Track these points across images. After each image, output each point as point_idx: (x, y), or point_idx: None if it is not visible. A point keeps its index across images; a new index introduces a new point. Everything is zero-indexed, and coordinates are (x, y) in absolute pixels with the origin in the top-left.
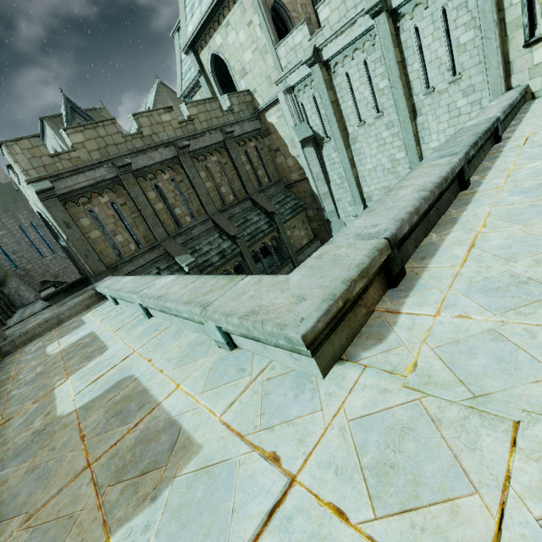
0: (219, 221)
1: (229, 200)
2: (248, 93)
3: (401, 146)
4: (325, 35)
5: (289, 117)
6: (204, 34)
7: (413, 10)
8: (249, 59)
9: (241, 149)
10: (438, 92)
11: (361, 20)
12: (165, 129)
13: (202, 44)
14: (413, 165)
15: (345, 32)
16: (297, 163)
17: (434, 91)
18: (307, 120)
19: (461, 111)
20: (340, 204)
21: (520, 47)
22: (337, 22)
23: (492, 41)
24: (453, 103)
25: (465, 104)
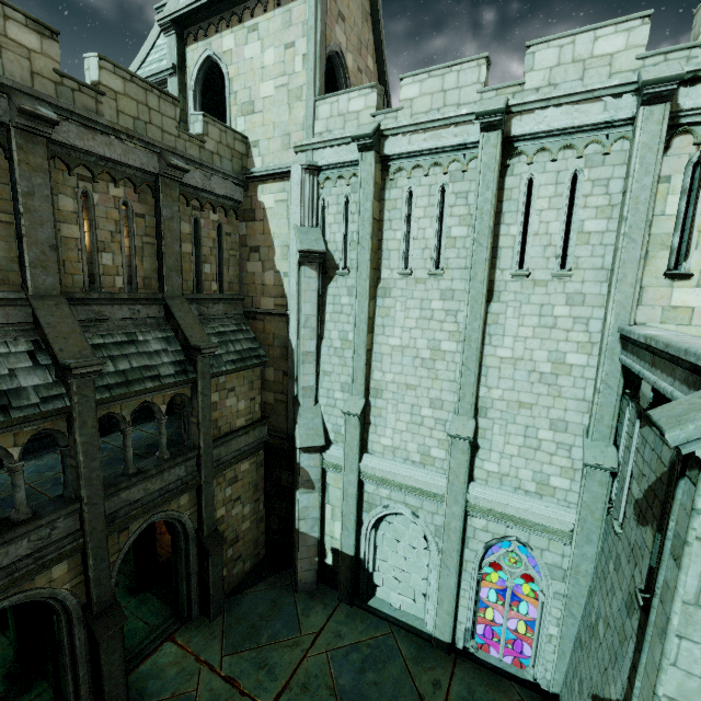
0: (50, 317)
1: (110, 284)
2: (243, 140)
3: (455, 333)
4: (400, 120)
5: (296, 207)
6: (209, 21)
7: (535, 154)
8: (267, 94)
9: (189, 211)
10: (533, 281)
11: (459, 128)
12: (5, 52)
13: (199, 34)
14: (467, 370)
15: (431, 132)
16: (281, 284)
17: (528, 275)
18: (323, 228)
19: (558, 322)
20: (326, 380)
21: (659, 274)
22: (424, 112)
23: (636, 246)
24: (549, 306)
25: (566, 315)
